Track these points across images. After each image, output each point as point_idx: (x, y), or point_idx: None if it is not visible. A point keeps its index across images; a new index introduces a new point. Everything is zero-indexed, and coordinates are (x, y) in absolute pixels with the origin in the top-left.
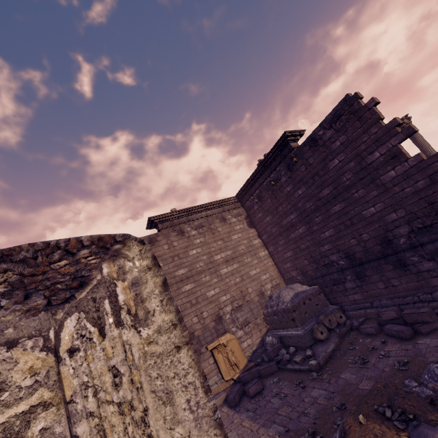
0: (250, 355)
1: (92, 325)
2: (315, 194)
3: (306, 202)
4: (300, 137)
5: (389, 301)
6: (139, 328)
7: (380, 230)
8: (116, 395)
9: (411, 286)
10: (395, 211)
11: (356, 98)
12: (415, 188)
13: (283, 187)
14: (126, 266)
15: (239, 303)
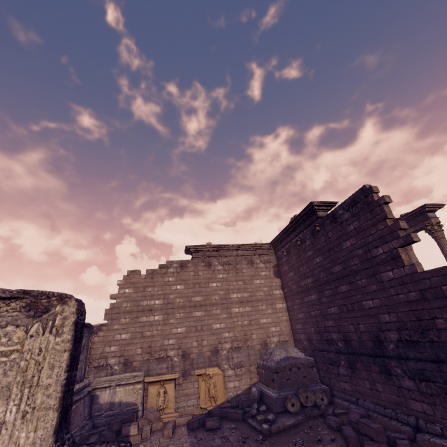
0: (232, 396)
1: (42, 329)
2: (328, 267)
3: (321, 272)
4: (331, 207)
5: (371, 405)
6: (57, 337)
7: (374, 327)
8: (37, 357)
9: (392, 398)
10: (389, 313)
11: (370, 191)
12: (408, 297)
13: (306, 250)
14: (66, 309)
15: (239, 345)
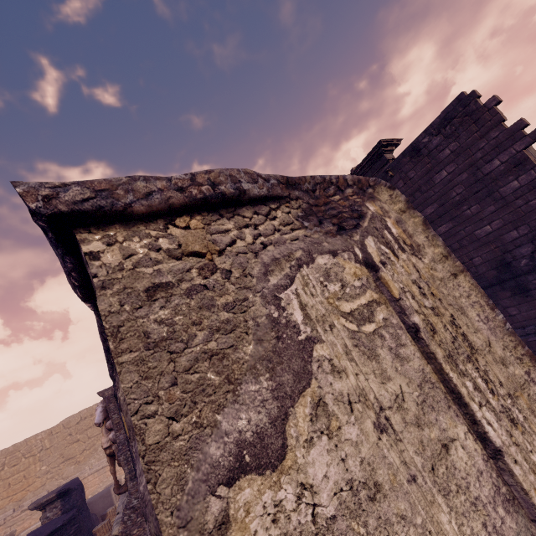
0: None
1: (385, 247)
2: None
3: None
4: (395, 147)
5: None
6: (419, 256)
7: (496, 252)
8: (426, 302)
9: (533, 314)
10: (517, 228)
11: (473, 96)
12: None
13: None
14: (385, 207)
15: None
